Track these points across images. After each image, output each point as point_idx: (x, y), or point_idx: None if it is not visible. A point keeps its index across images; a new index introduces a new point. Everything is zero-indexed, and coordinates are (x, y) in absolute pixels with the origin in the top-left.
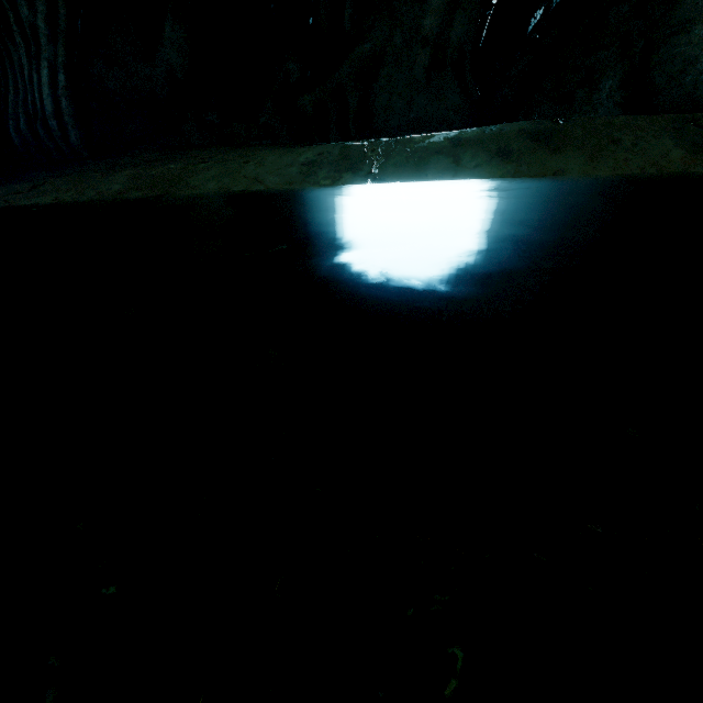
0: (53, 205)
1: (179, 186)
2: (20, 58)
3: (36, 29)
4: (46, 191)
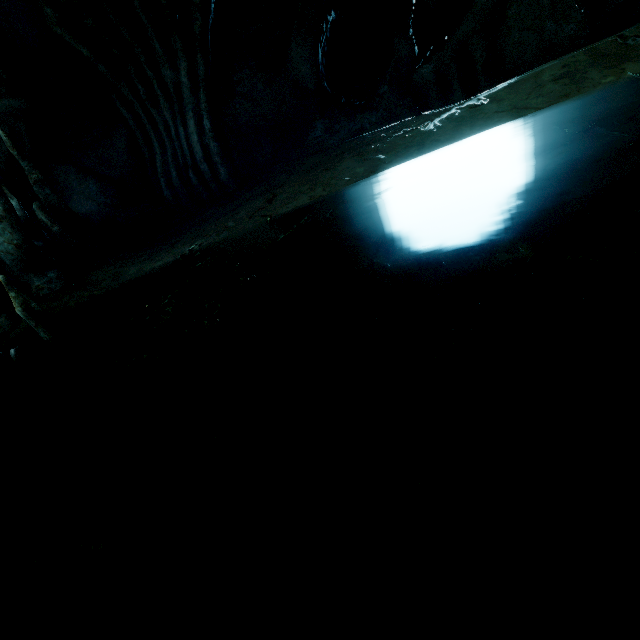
0: (316, 202)
1: (429, 145)
2: (163, 119)
3: (179, 86)
4: (290, 197)
